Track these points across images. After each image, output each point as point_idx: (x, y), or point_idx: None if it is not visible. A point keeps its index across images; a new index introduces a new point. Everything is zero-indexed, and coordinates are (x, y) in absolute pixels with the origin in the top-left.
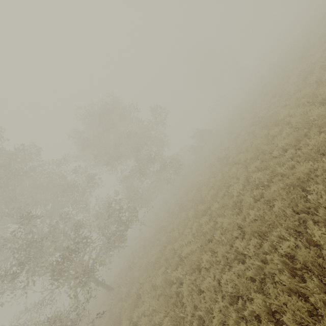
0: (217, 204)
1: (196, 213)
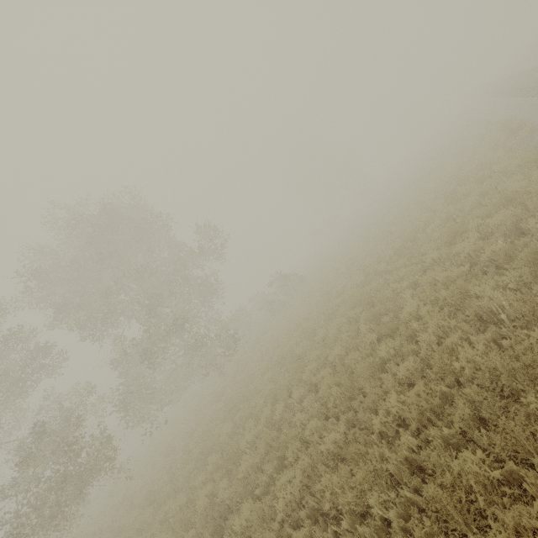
0: (250, 507)
1: (216, 499)
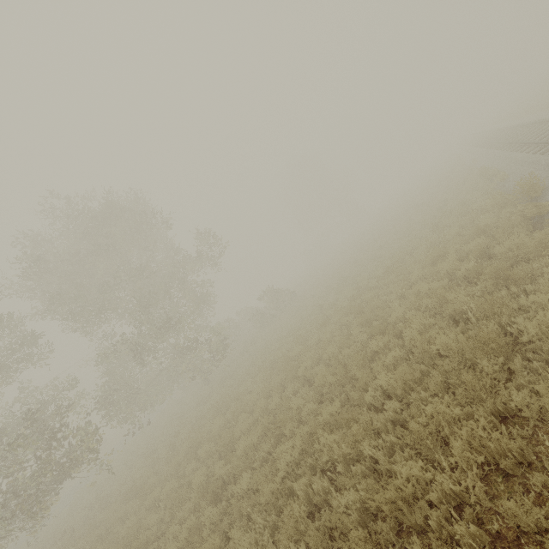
0: (249, 475)
1: (211, 478)
